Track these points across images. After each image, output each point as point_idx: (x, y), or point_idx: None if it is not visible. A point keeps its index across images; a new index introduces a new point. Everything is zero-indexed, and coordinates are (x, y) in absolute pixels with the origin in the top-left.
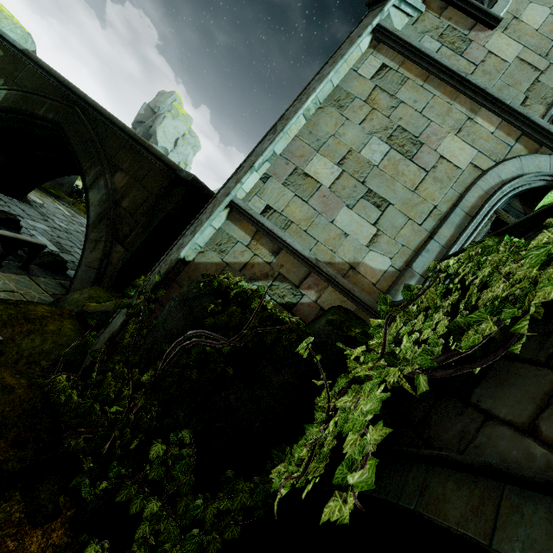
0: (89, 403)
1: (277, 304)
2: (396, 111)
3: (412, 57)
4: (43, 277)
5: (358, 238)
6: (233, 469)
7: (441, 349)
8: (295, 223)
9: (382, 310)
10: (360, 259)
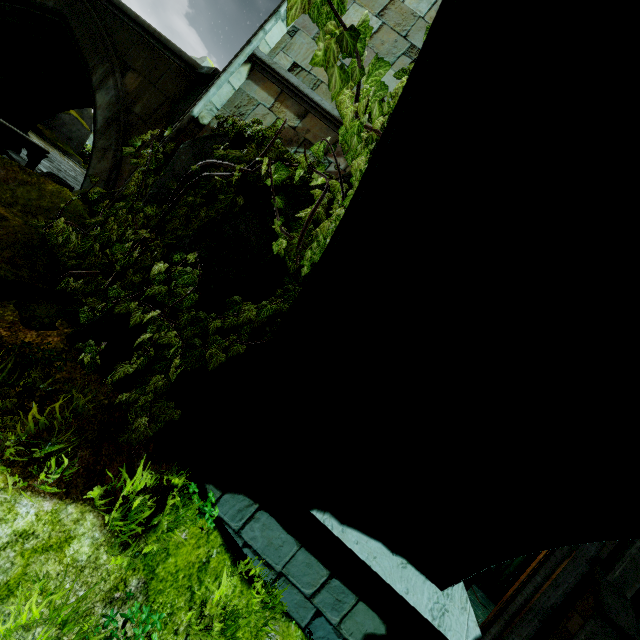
0: (89, 244)
1: None
2: None
3: None
4: None
5: None
6: (241, 296)
7: None
8: (326, 83)
9: None
10: None
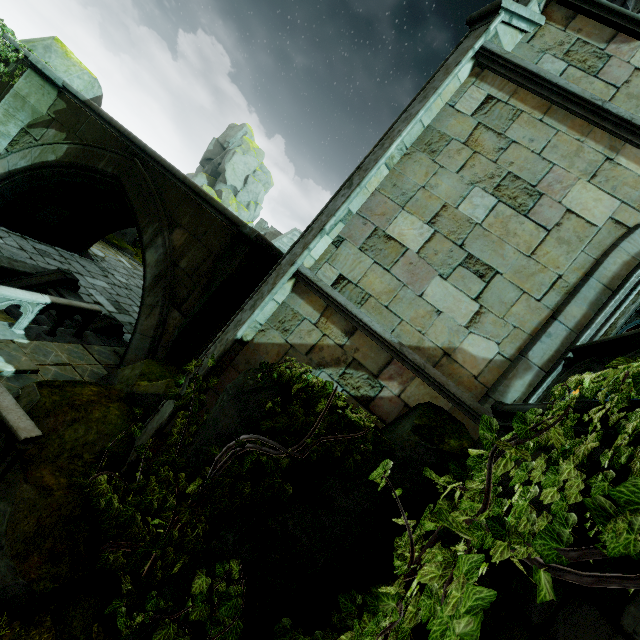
0: (130, 511)
1: (351, 397)
2: (505, 154)
3: (527, 84)
4: (97, 345)
5: (454, 316)
6: (290, 616)
7: (572, 533)
8: (374, 297)
9: (485, 437)
10: (457, 344)
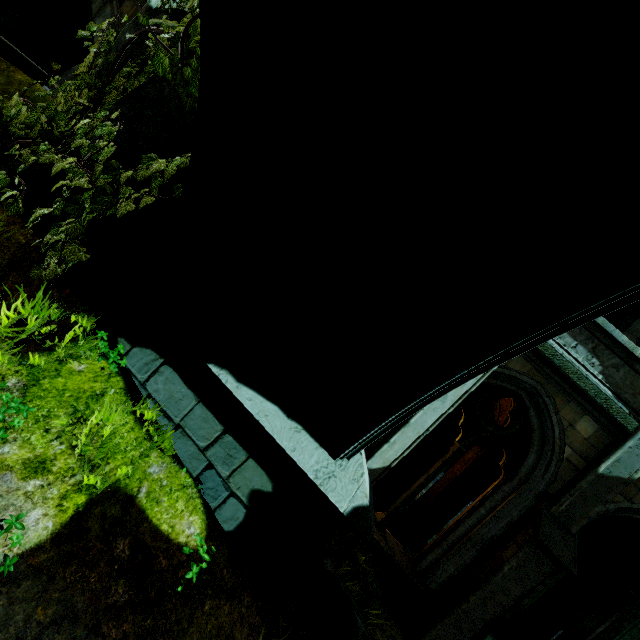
0: (37, 116)
1: None
2: None
3: None
4: None
5: None
6: (159, 155)
7: None
8: None
9: None
10: None
